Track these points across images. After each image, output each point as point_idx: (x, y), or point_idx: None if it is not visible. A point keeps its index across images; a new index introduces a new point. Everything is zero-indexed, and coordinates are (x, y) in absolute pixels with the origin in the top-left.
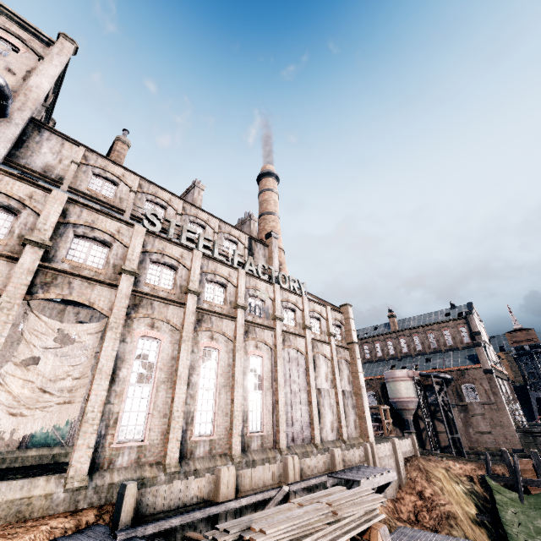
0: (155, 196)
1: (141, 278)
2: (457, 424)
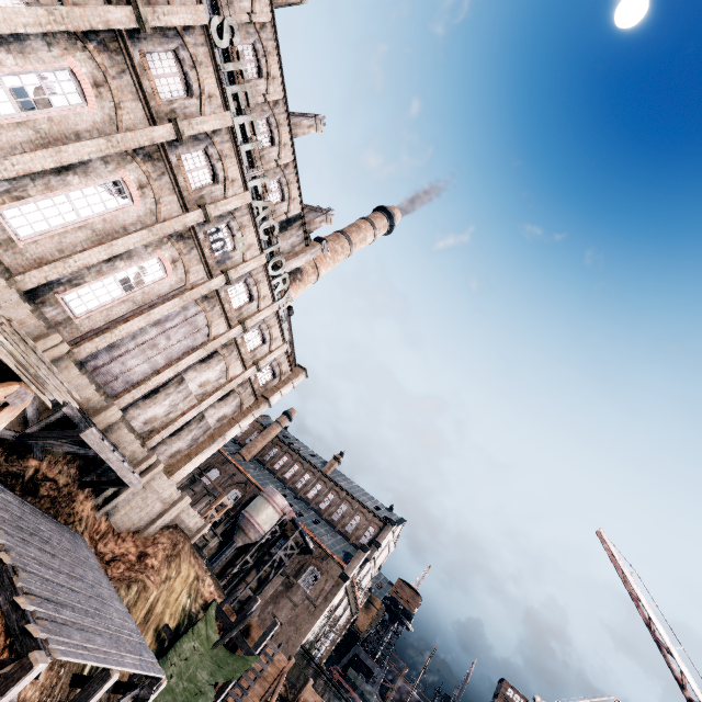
0: (265, 55)
1: (145, 43)
2: (267, 591)
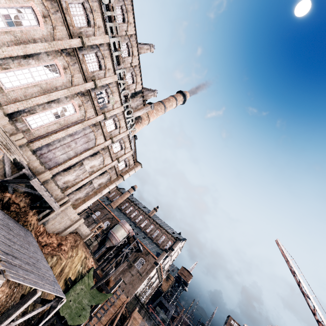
0: (127, 12)
1: None
2: (120, 268)
